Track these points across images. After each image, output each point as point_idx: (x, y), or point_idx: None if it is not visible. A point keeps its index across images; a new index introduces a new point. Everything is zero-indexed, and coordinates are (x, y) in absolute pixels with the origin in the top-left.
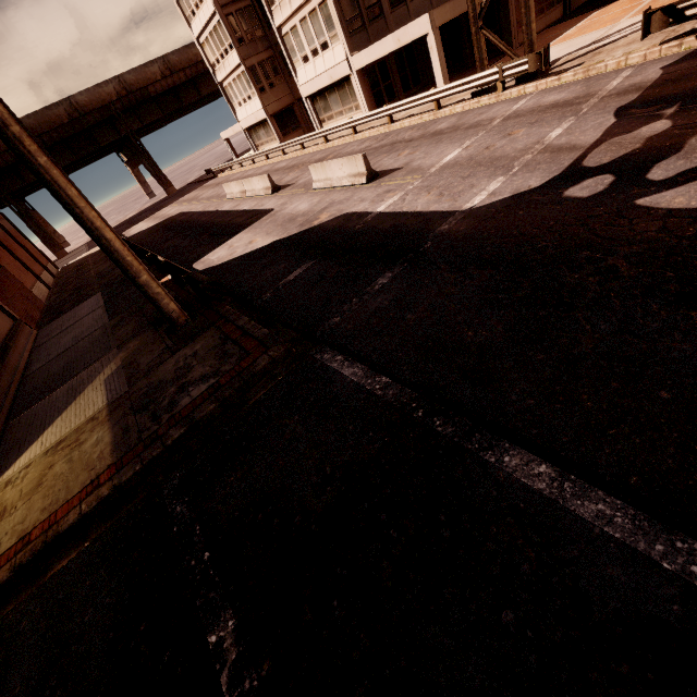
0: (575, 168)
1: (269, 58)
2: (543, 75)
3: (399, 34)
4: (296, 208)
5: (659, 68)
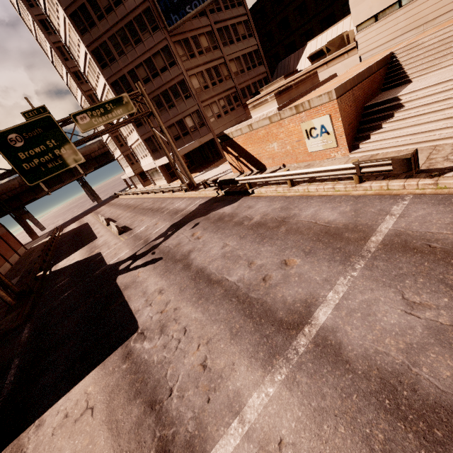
0: (135, 253)
1: None
2: (196, 188)
3: (165, 158)
4: (99, 241)
5: (200, 204)
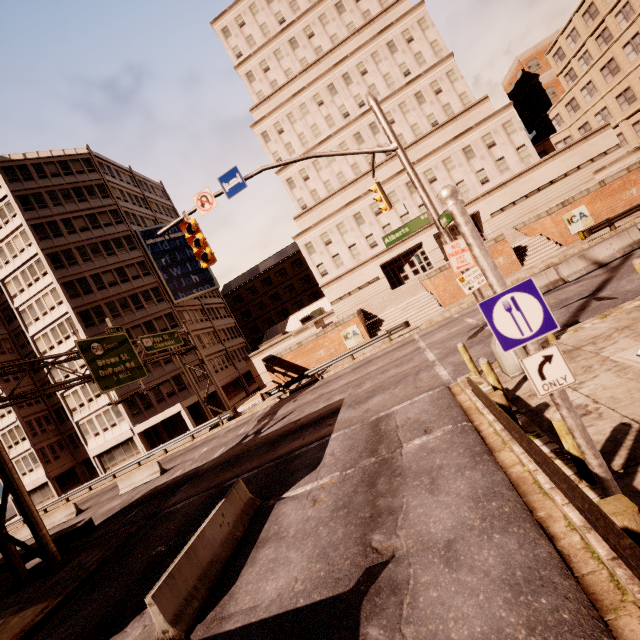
0: (246, 436)
1: (58, 440)
2: (238, 416)
3: (165, 412)
4: (110, 506)
5: (270, 407)
